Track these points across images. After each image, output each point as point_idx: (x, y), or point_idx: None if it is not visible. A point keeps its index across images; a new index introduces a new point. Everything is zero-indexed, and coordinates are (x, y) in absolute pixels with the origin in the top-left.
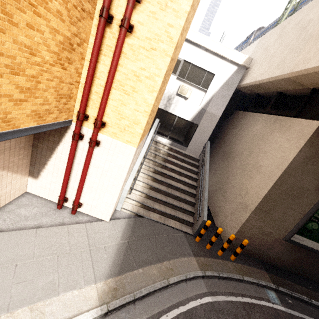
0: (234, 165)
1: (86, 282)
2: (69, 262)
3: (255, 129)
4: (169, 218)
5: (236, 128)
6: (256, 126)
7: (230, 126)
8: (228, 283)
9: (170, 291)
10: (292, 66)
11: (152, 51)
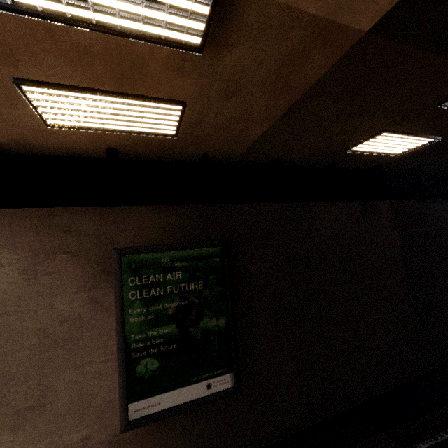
0: None
1: None
2: None
3: None
4: None
5: None
6: None
7: None
8: None
9: None
10: None
11: None
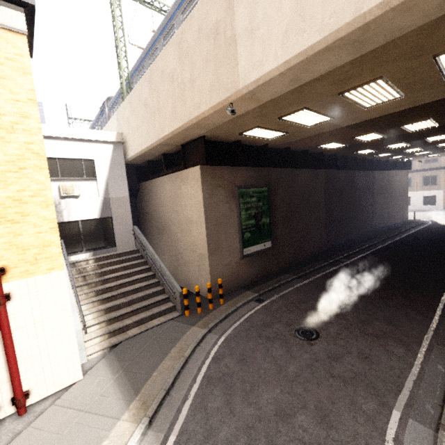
0: (173, 231)
1: (109, 429)
2: (71, 440)
3: (167, 191)
4: (149, 320)
5: (152, 200)
6: (166, 189)
7: (145, 200)
8: (229, 319)
9: (191, 362)
10: (157, 135)
11: (22, 171)
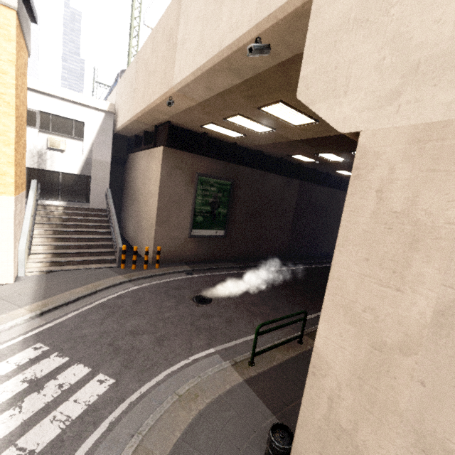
0: (140, 201)
1: (11, 310)
2: None
3: (142, 165)
4: (89, 264)
5: (132, 171)
6: (142, 163)
7: (129, 170)
8: (153, 279)
9: (100, 294)
10: (133, 112)
11: None
